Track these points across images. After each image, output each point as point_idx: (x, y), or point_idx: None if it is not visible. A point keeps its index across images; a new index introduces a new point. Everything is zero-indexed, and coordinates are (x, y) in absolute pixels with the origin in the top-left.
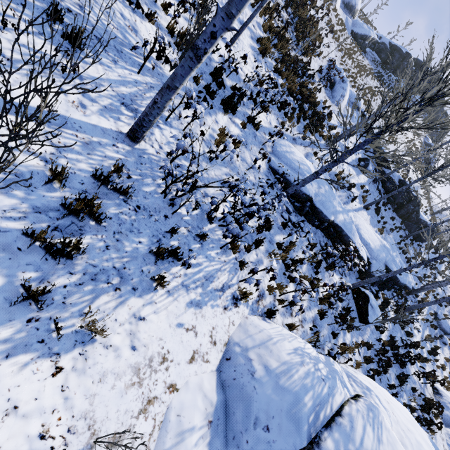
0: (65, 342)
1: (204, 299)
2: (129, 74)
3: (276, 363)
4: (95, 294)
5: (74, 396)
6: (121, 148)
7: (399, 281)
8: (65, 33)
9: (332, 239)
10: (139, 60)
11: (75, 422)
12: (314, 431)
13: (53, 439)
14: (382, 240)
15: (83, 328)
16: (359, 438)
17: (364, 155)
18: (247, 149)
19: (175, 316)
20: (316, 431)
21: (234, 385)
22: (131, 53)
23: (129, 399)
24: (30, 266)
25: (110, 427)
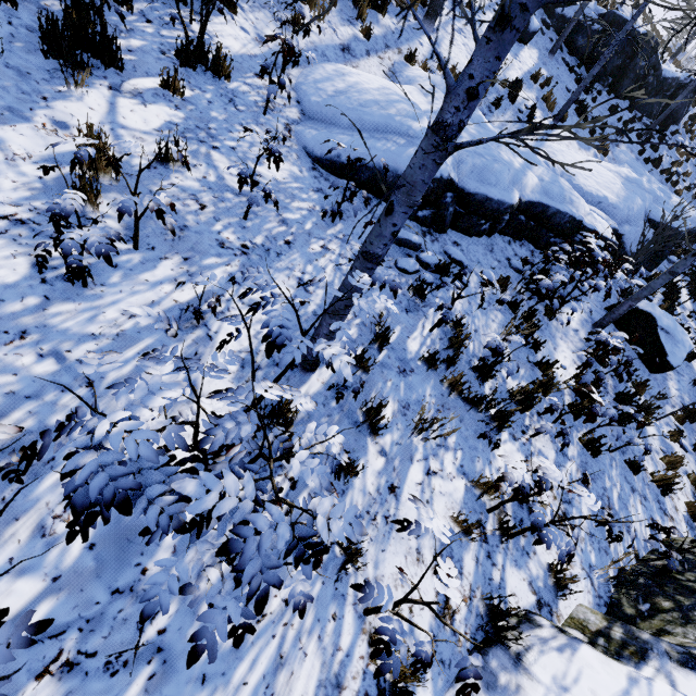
0: None
1: None
2: None
3: None
4: None
5: None
6: None
7: (683, 236)
8: None
9: (530, 235)
10: None
11: None
12: None
13: None
14: (618, 169)
15: None
16: None
17: None
18: (220, 152)
19: None
20: None
21: None
22: None
23: None
24: None
25: None
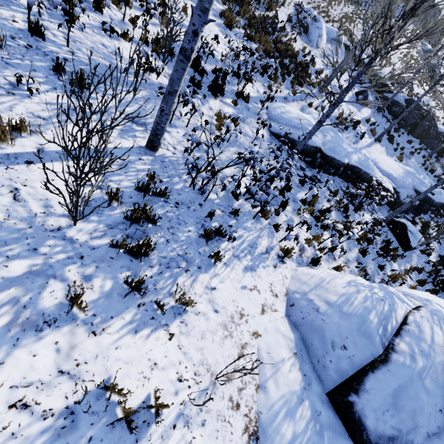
0: (168, 316)
1: (255, 263)
2: (127, 95)
3: (335, 297)
4: (173, 278)
5: (189, 351)
6: (146, 160)
7: (433, 201)
8: (71, 80)
9: (352, 181)
10: (130, 79)
11: (197, 368)
12: (386, 340)
13: (187, 381)
14: (403, 166)
15: (176, 304)
16: (429, 337)
17: (360, 88)
18: (245, 124)
19: (237, 282)
20: (388, 340)
21: (304, 323)
22: (122, 75)
23: (227, 347)
24: (123, 268)
25: (222, 368)
